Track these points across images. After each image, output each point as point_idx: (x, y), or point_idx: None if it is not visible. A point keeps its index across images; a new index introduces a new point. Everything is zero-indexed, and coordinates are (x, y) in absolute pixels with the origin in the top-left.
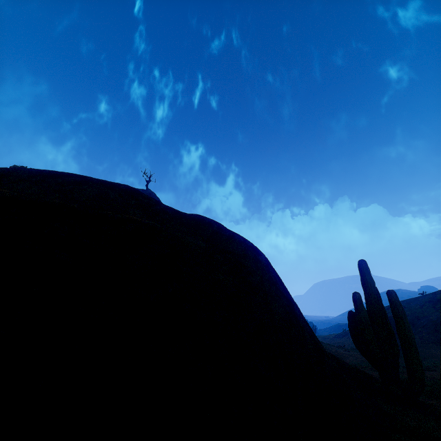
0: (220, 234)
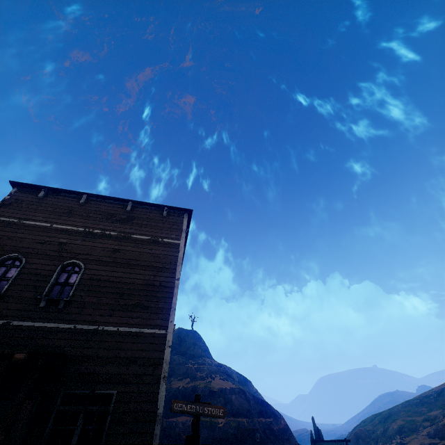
0: (271, 411)
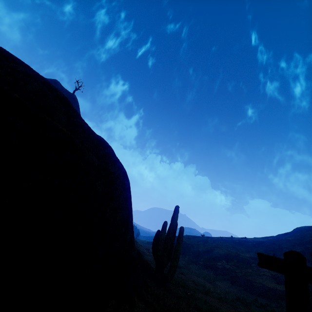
0: (110, 157)
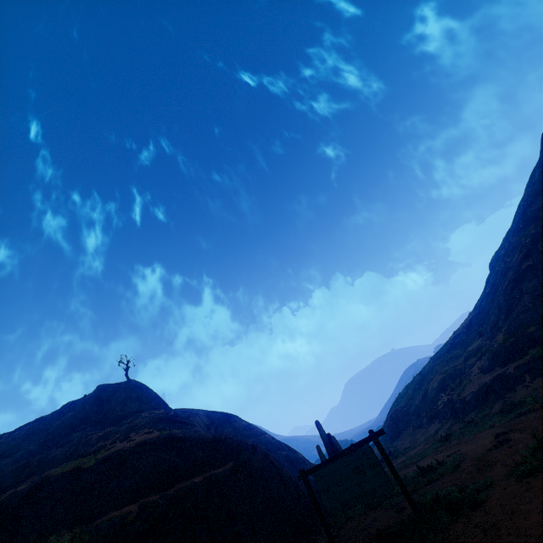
0: (232, 447)
